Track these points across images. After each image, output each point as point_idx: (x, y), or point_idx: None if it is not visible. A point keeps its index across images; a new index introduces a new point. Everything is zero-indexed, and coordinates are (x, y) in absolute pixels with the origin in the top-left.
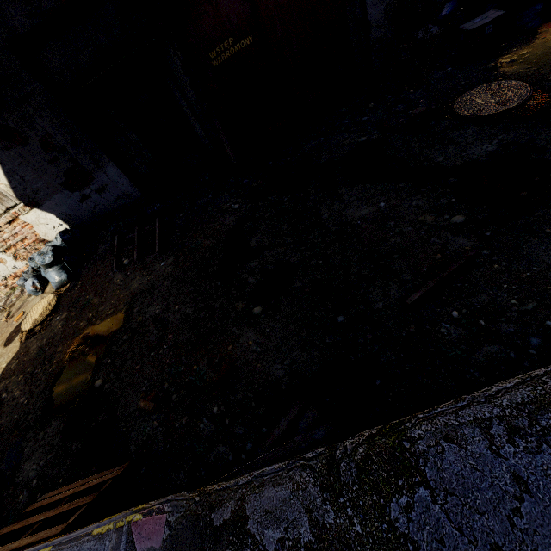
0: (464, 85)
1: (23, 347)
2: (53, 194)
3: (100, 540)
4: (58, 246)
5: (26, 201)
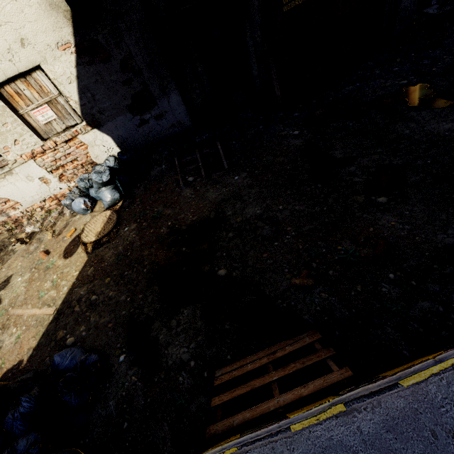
0: None
1: (93, 256)
2: (116, 115)
3: None
4: (111, 167)
5: (89, 121)
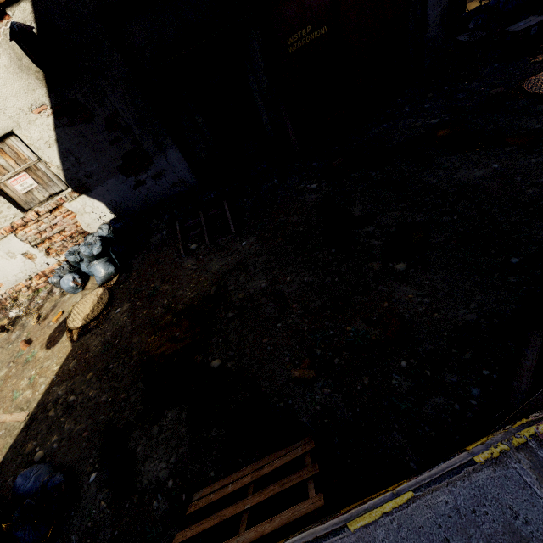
0: (521, 75)
1: (78, 345)
2: (107, 178)
3: (498, 465)
4: (105, 237)
5: (75, 187)
